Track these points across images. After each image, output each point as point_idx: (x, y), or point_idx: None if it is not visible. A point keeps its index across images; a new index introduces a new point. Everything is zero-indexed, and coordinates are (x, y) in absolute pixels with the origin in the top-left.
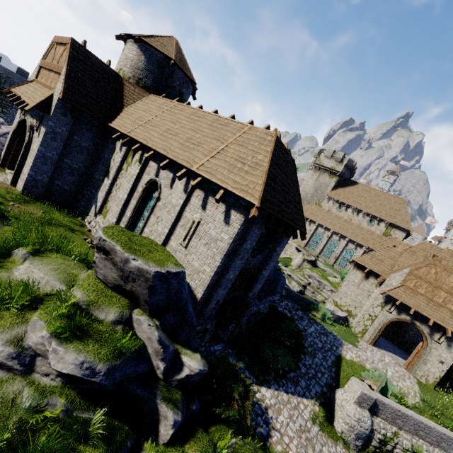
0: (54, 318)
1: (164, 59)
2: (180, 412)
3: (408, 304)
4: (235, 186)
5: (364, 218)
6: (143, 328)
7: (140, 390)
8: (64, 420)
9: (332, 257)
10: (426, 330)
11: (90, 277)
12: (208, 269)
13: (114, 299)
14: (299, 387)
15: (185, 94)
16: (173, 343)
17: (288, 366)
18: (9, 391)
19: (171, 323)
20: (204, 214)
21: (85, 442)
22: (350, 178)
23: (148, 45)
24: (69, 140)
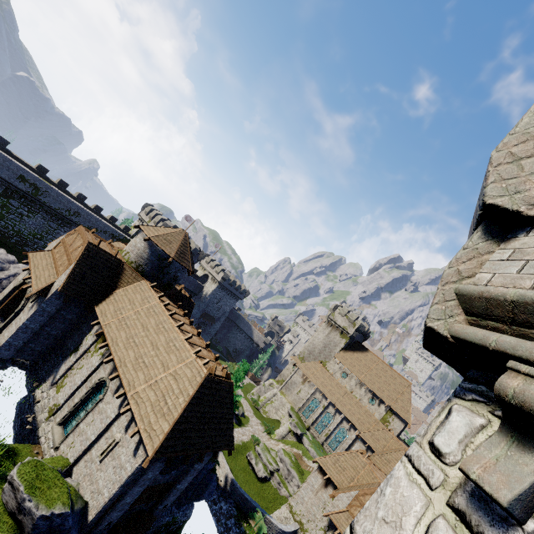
0: None
1: (165, 254)
2: None
3: None
4: (147, 428)
5: (366, 393)
6: None
7: None
8: None
9: (324, 432)
10: None
11: None
12: (106, 493)
13: (5, 526)
14: None
15: (181, 275)
16: None
17: None
18: None
19: None
20: (124, 436)
21: None
22: (363, 340)
23: (155, 243)
24: (56, 314)
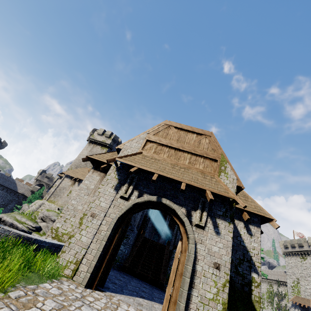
0: None
1: None
2: None
3: (148, 168)
4: None
5: None
6: None
7: None
8: None
9: None
10: (181, 209)
11: None
12: None
13: None
14: None
15: None
16: None
17: None
18: None
19: None
20: None
21: None
22: None
23: None
24: None
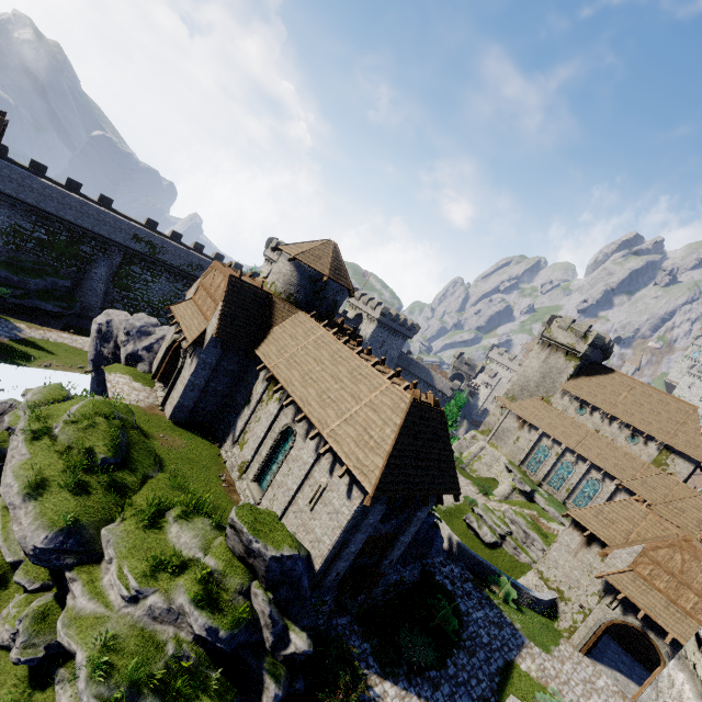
0: (194, 585)
1: (318, 274)
2: (282, 687)
3: (635, 601)
4: (357, 465)
5: (621, 430)
6: (258, 601)
7: (250, 658)
8: (193, 671)
9: (563, 488)
10: (664, 649)
11: (222, 544)
12: (328, 541)
13: (238, 570)
14: (438, 692)
15: (340, 300)
16: (284, 617)
17: (427, 661)
18: (161, 639)
19: (284, 597)
20: (330, 480)
21: (205, 693)
22: (603, 359)
23: (302, 262)
24: (217, 366)
